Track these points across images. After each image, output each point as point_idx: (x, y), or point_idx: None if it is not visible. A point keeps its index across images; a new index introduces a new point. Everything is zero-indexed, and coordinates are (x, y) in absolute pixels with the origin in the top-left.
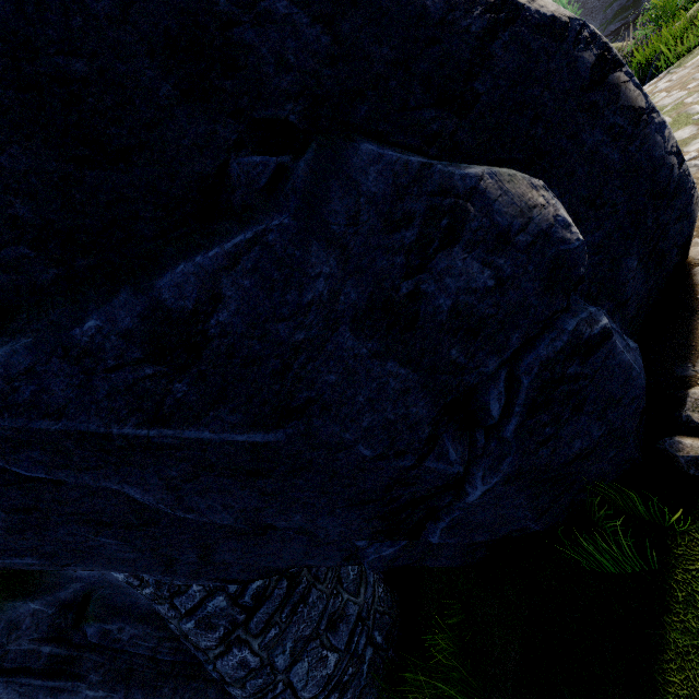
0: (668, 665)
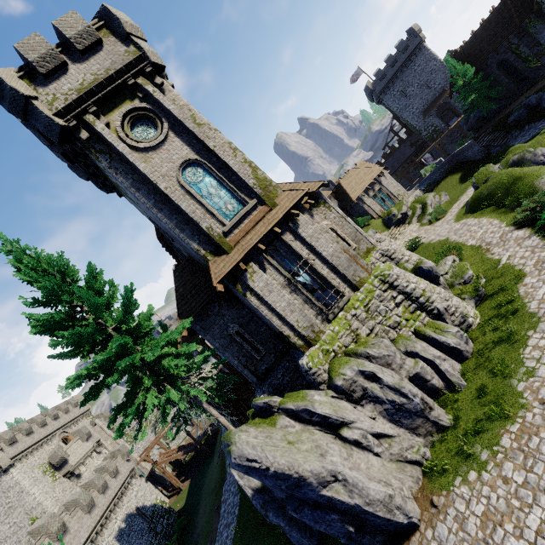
0: None
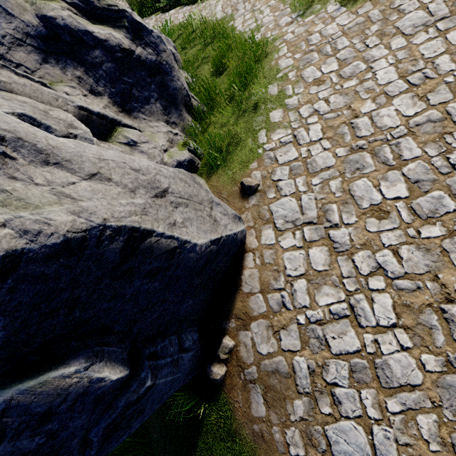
0: (197, 453)
